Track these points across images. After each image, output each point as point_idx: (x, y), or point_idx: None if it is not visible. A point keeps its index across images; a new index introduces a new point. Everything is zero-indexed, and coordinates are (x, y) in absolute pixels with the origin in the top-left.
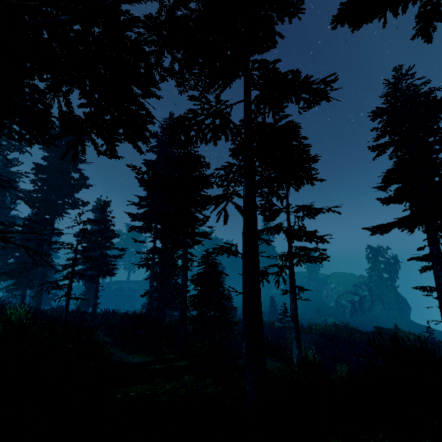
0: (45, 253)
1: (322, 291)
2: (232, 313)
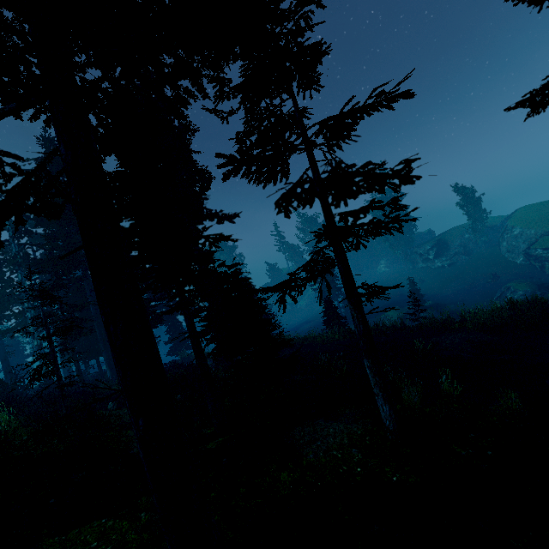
0: (83, 319)
1: (500, 245)
2: (340, 323)
